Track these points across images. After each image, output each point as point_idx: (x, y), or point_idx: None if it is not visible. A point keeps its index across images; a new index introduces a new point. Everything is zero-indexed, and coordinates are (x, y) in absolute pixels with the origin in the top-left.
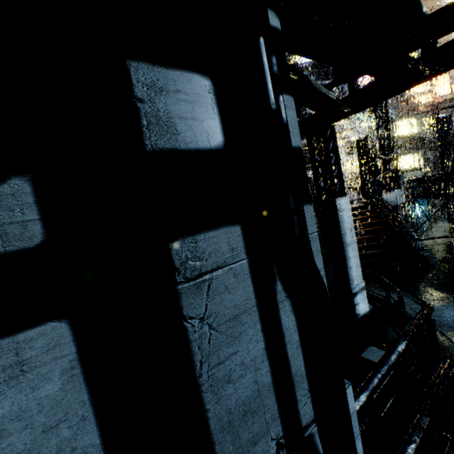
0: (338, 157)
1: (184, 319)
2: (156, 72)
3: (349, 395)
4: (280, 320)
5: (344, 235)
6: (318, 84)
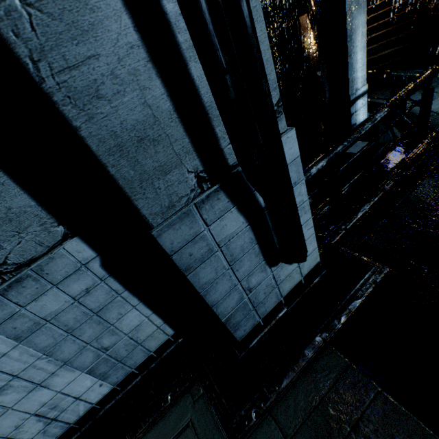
0: None
1: None
2: None
3: (291, 140)
4: (167, 18)
5: (349, 17)
6: None
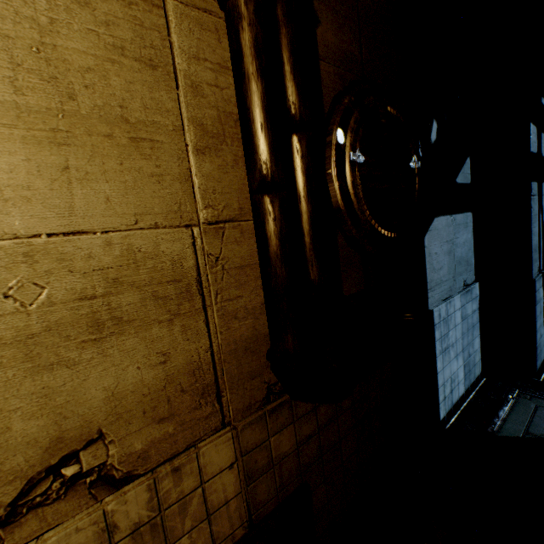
0: None
1: (531, 208)
2: (532, 126)
3: None
4: (540, 224)
5: None
6: None
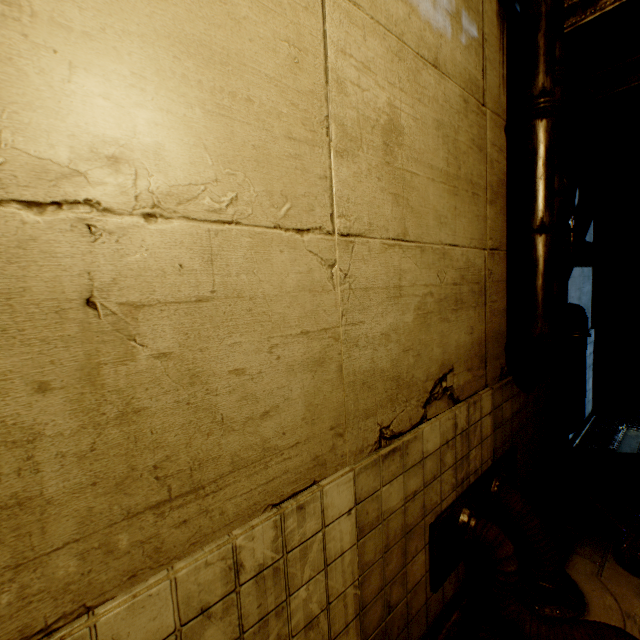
0: None
1: None
2: None
3: None
4: None
5: None
6: None
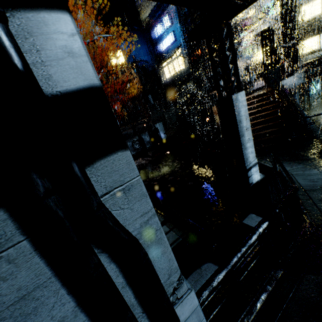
0: (234, 55)
1: None
2: None
3: (190, 299)
4: None
5: (240, 125)
6: None
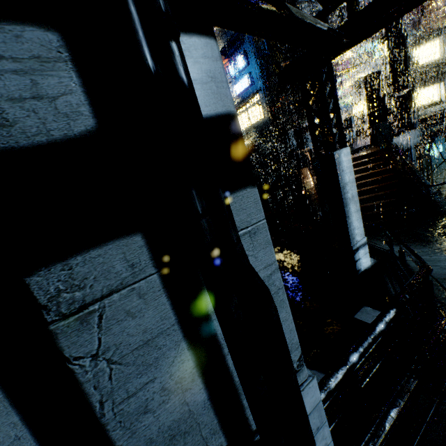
0: (336, 103)
1: (68, 361)
2: None
3: (312, 388)
4: (215, 331)
5: (344, 191)
6: (301, 12)
